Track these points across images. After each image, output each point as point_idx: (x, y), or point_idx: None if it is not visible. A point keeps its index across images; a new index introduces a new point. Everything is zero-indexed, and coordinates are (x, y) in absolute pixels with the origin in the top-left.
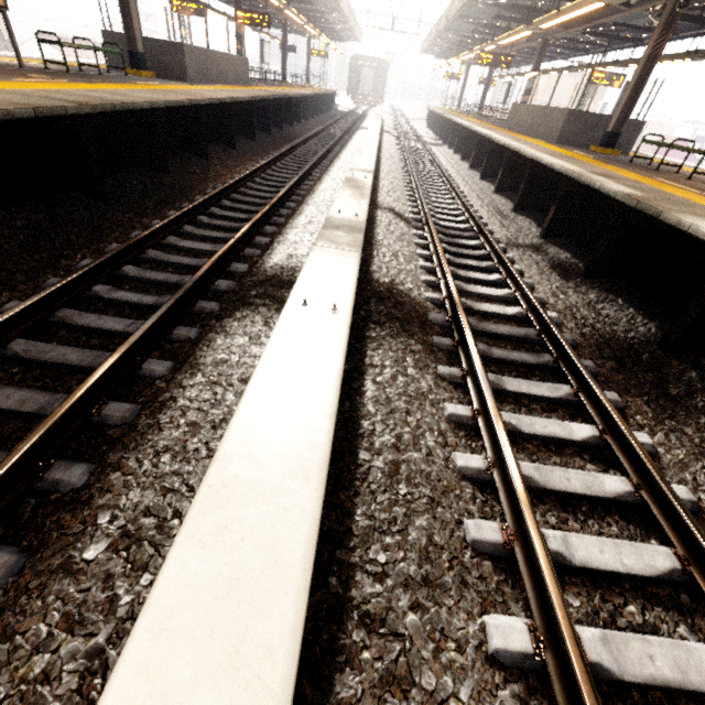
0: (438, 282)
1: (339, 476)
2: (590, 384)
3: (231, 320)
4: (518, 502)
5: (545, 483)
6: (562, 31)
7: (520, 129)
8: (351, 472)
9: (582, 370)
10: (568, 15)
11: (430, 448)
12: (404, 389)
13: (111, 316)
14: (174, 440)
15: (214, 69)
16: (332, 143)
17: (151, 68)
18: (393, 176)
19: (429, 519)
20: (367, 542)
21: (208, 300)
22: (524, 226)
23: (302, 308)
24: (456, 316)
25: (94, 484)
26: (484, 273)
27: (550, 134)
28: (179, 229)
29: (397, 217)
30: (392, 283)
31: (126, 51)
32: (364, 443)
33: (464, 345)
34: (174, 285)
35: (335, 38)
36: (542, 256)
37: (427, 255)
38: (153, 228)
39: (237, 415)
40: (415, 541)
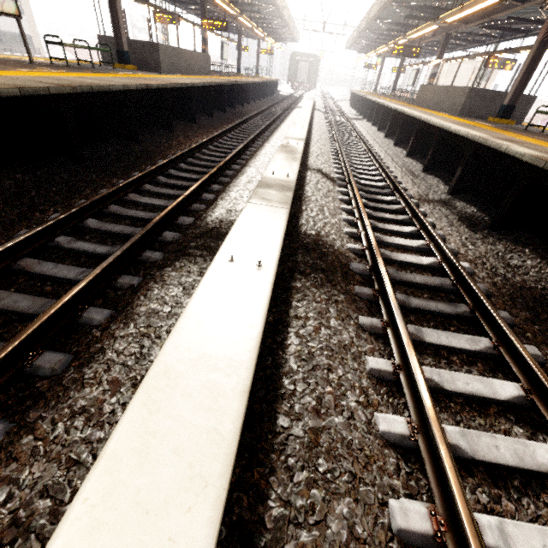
0: (359, 234)
1: (255, 447)
2: (511, 339)
3: (170, 269)
4: (448, 485)
5: (473, 451)
6: (462, 26)
7: (427, 105)
8: (269, 441)
9: (501, 323)
10: (471, 10)
11: (351, 410)
12: (327, 342)
13: (67, 265)
14: (92, 399)
15: (182, 63)
16: (273, 118)
17: (134, 63)
18: (322, 144)
19: (350, 503)
20: (280, 540)
21: (155, 249)
22: (433, 184)
23: (228, 265)
24: (376, 266)
25: (5, 447)
26: (399, 225)
27: (453, 108)
28: (139, 187)
29: (324, 177)
30: (318, 235)
31: (115, 50)
32: (283, 406)
33: (384, 295)
34: (128, 236)
35: (278, 39)
36: (450, 210)
37: (350, 209)
38: (116, 187)
39: (139, 393)
40: (335, 536)
